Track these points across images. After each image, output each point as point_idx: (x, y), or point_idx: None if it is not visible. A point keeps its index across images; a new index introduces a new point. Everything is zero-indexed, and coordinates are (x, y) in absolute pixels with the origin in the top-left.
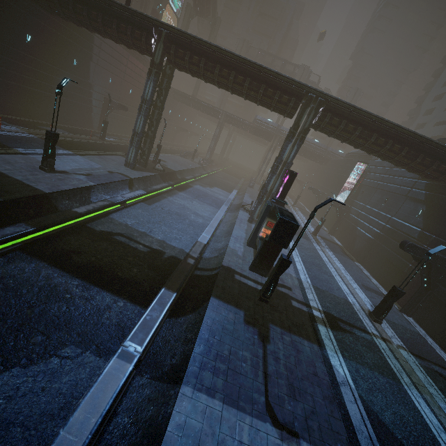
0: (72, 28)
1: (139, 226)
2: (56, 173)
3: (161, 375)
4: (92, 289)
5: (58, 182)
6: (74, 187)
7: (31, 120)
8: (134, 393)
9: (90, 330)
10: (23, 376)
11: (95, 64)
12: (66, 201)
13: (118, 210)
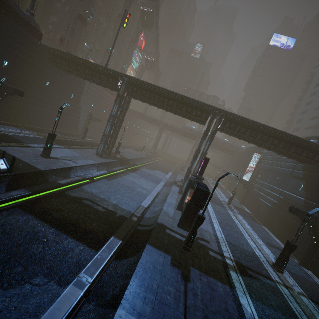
0: (73, 78)
1: (100, 194)
2: (50, 158)
3: (104, 303)
4: (62, 236)
5: (51, 164)
6: (61, 167)
7: (40, 128)
8: (82, 316)
9: (56, 265)
10: (3, 296)
11: (84, 96)
12: (54, 176)
13: (88, 183)
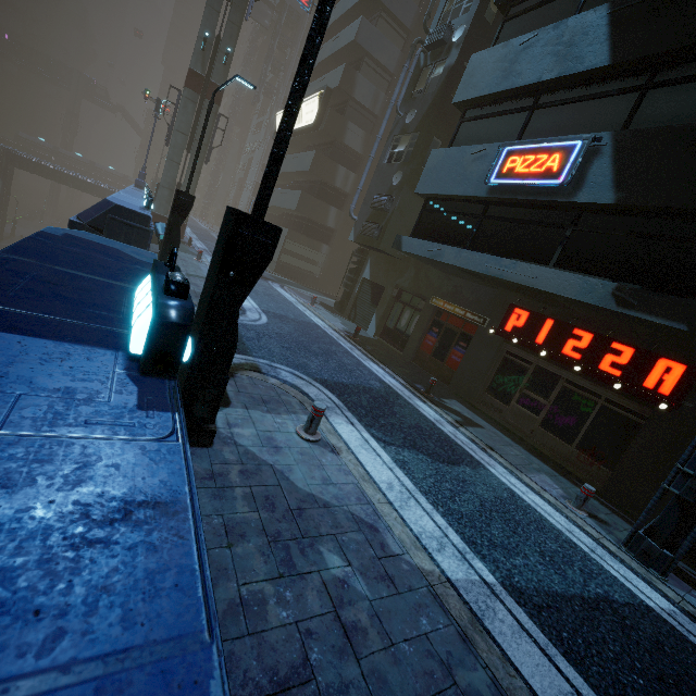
0: None
1: None
2: None
3: None
4: None
5: None
6: None
7: None
8: None
9: None
10: None
11: None
12: None
13: None
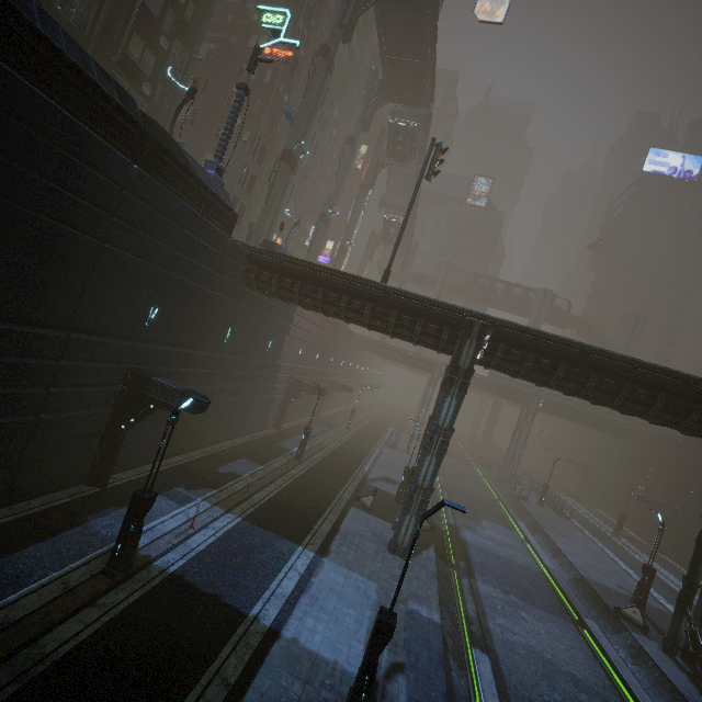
0: (278, 302)
1: None
2: None
3: None
4: None
5: None
6: None
7: (202, 454)
8: None
9: None
10: None
11: (289, 337)
12: None
13: None
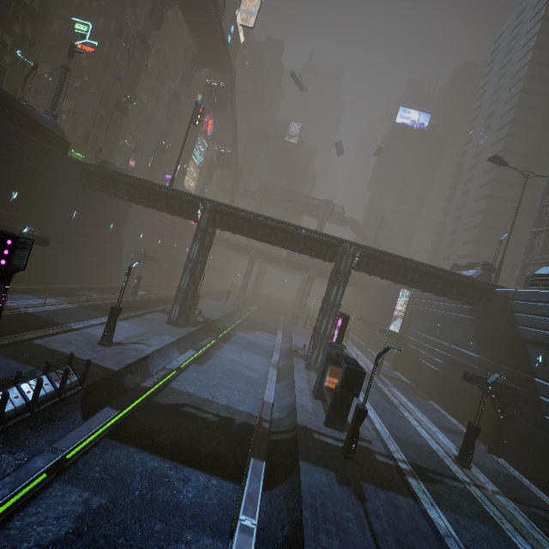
0: (114, 199)
1: (200, 392)
2: (113, 346)
3: (278, 548)
4: (184, 470)
5: (120, 356)
6: (136, 359)
7: (64, 286)
8: None
9: (198, 513)
10: None
11: (129, 224)
12: (130, 376)
13: (175, 376)
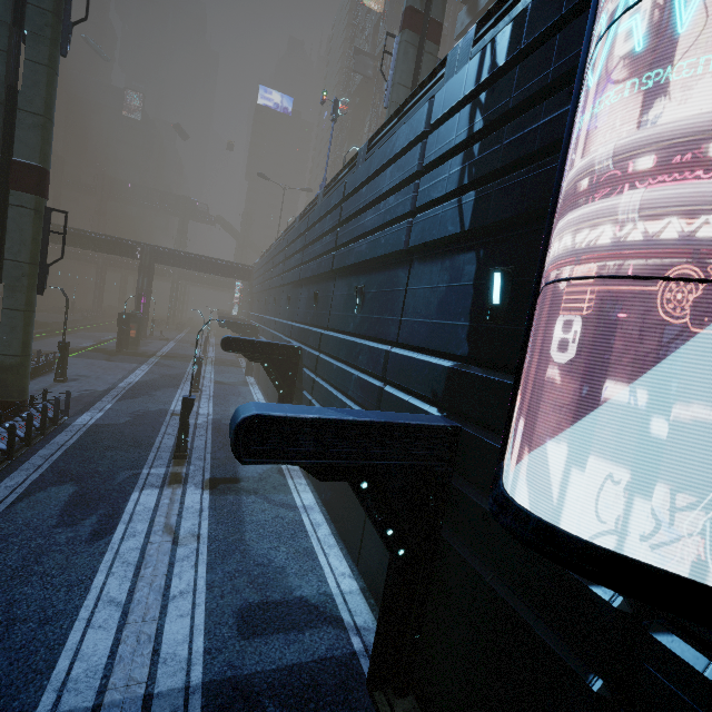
0: None
1: None
2: None
3: None
4: None
5: None
6: None
7: None
8: None
9: None
10: None
11: None
12: None
13: None
